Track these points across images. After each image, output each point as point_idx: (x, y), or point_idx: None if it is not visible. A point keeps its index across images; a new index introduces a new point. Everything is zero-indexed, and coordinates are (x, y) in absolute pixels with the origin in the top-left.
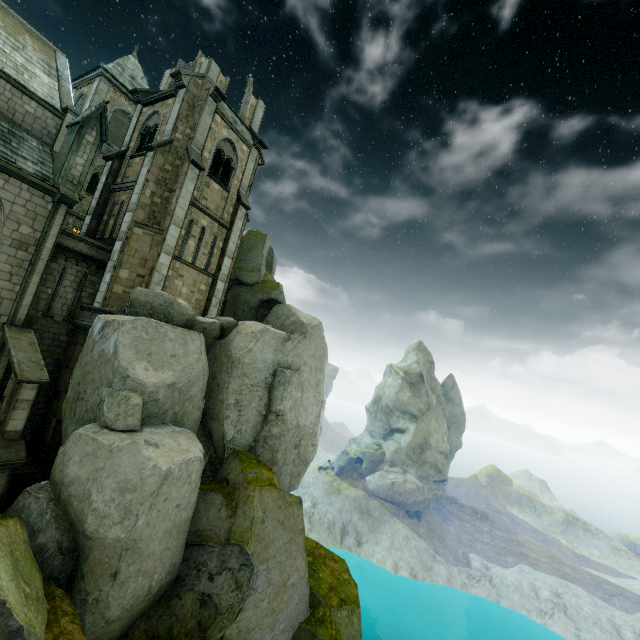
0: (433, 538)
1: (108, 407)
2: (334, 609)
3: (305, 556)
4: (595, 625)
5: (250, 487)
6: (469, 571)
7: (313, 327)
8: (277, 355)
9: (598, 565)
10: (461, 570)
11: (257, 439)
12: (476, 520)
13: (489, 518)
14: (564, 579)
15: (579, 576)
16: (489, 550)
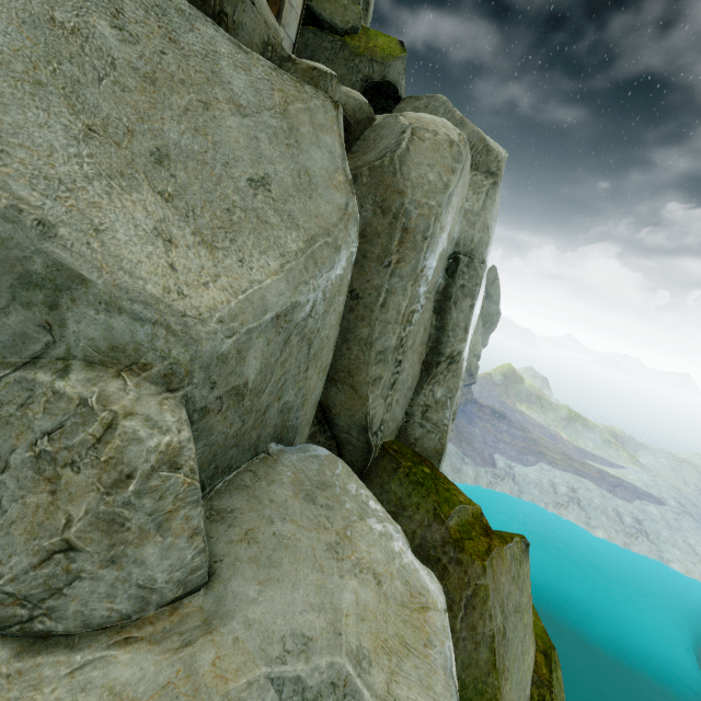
0: (462, 441)
1: None
2: (553, 687)
3: (533, 638)
4: (603, 514)
5: (472, 563)
6: (495, 471)
7: (504, 161)
8: (459, 222)
9: (594, 456)
10: (487, 470)
11: (409, 411)
12: (495, 420)
13: (506, 417)
14: (578, 475)
15: (588, 471)
16: (511, 450)
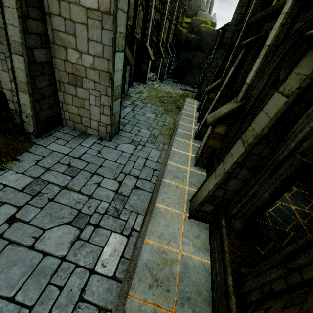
0: None
1: (202, 7)
2: None
3: None
4: None
5: None
6: None
7: None
8: None
9: None
10: None
11: None
12: None
13: None
14: None
15: None
16: None
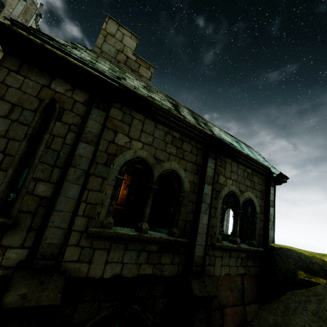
0: None
1: None
2: None
3: None
4: None
5: None
6: None
7: None
8: None
9: None
10: None
11: None
12: None
13: None
14: None
15: None
16: None
